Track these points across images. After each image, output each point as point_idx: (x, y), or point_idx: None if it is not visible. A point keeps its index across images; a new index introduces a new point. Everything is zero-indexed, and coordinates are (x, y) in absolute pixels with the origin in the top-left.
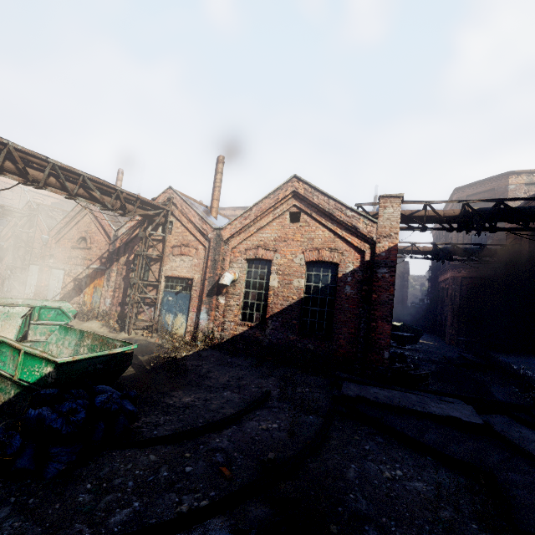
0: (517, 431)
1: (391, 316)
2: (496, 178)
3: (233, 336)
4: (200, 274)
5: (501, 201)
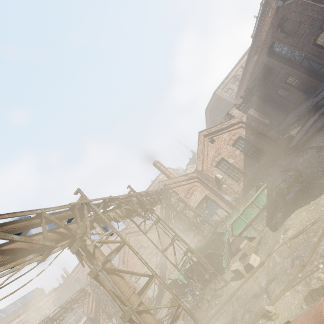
0: (323, 109)
1: (269, 129)
2: (213, 96)
3: (242, 189)
4: (206, 190)
5: (247, 88)
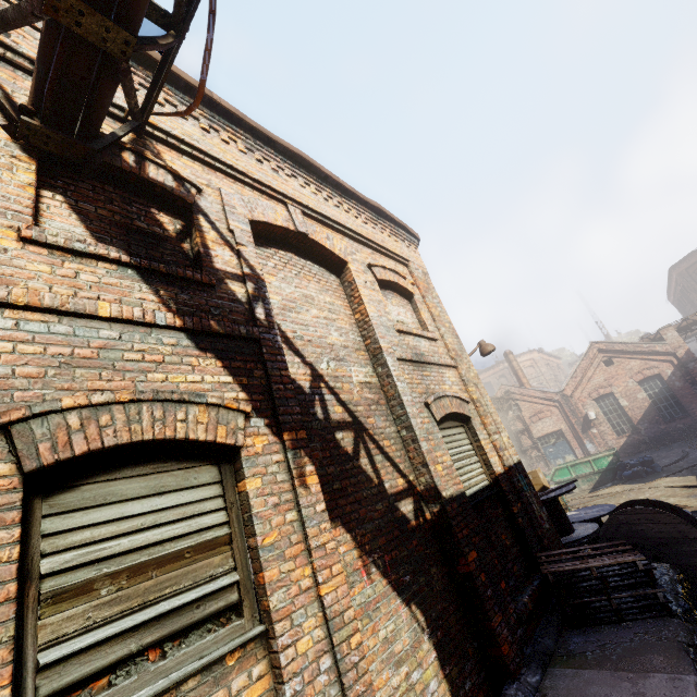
0: None
1: None
2: None
3: (620, 447)
4: (564, 424)
5: None
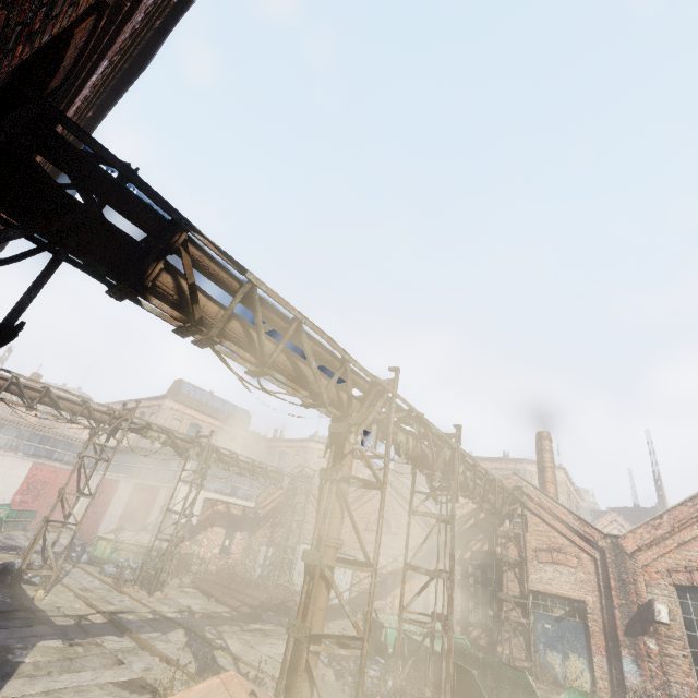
0: None
1: None
2: None
3: None
4: (595, 596)
5: None
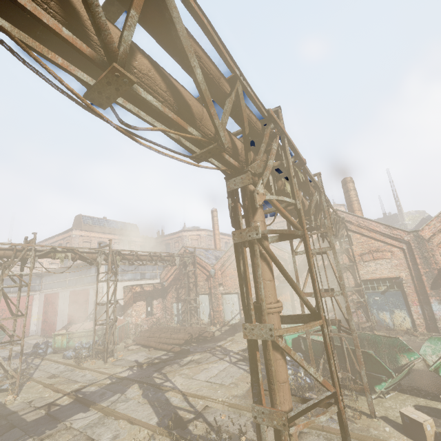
0: None
1: None
2: None
3: None
4: (406, 272)
5: None
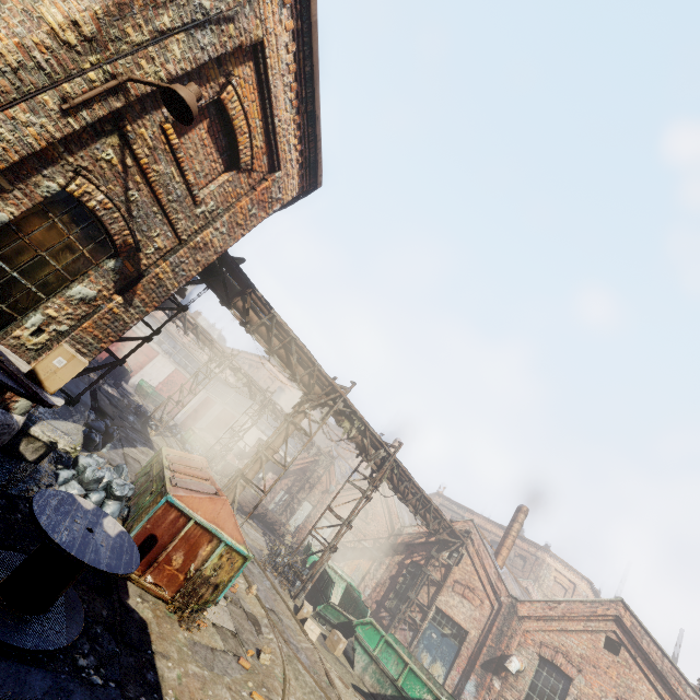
0: None
1: None
2: None
3: None
4: (478, 632)
5: None
